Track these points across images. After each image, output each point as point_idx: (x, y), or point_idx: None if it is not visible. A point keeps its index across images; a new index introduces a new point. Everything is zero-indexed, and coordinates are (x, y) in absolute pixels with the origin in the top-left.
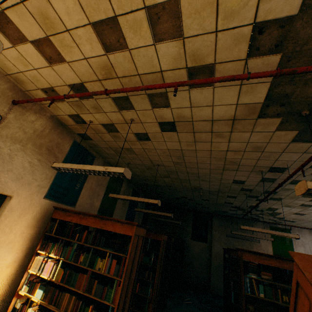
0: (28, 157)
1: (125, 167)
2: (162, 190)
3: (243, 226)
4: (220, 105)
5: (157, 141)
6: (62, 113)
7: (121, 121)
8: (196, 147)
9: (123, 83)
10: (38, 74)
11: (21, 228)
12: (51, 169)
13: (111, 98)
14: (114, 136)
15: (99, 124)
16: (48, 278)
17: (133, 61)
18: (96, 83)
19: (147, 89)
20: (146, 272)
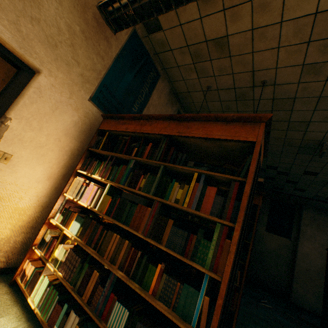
0: (64, 13)
1: None
2: None
3: None
4: None
5: None
6: None
7: None
8: None
9: None
10: None
11: (55, 132)
12: (100, 58)
13: None
14: None
15: None
16: (88, 207)
17: None
18: None
19: None
20: None
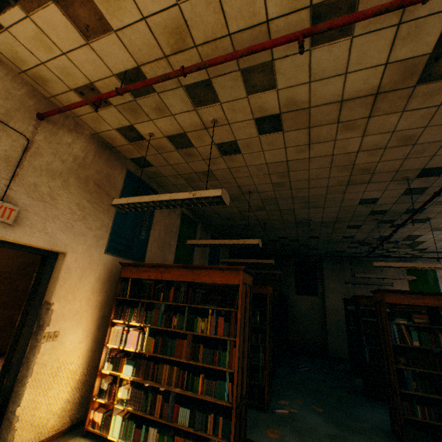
0: (73, 197)
1: (222, 188)
2: (251, 231)
3: (377, 263)
4: (358, 70)
5: (250, 153)
6: (107, 128)
7: (197, 126)
8: (310, 153)
9: (203, 55)
10: (69, 62)
11: (85, 294)
12: (106, 213)
13: (183, 88)
14: (185, 154)
15: (164, 136)
16: (136, 350)
17: (222, 8)
18: (160, 63)
19: (251, 54)
20: (253, 334)
